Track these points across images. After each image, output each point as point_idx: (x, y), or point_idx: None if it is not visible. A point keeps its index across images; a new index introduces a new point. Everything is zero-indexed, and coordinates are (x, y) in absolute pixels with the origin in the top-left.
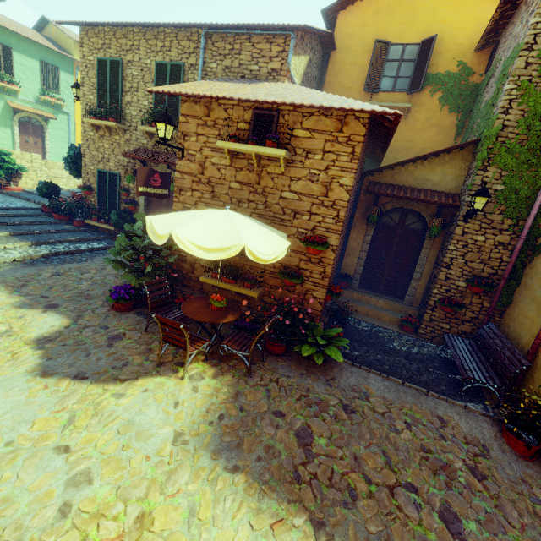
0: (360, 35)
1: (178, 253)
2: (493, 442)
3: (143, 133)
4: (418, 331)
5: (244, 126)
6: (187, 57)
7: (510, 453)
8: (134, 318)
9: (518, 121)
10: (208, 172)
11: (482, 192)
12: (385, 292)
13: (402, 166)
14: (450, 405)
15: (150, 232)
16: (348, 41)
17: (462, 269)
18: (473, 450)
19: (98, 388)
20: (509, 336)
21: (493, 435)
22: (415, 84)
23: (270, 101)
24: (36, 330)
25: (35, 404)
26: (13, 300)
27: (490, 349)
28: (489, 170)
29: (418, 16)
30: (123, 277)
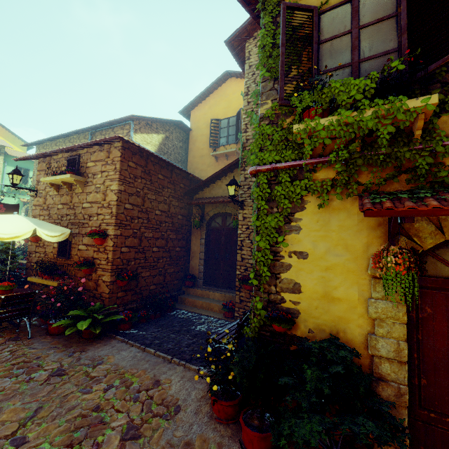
0: (204, 119)
1: (30, 264)
2: (193, 403)
3: None
4: (234, 315)
5: (65, 168)
6: None
7: (205, 414)
8: None
9: (252, 134)
10: (48, 202)
11: (231, 182)
12: (224, 286)
13: (214, 184)
14: (184, 370)
15: None
16: (198, 124)
17: (251, 248)
18: (159, 410)
19: None
20: None
21: (200, 396)
22: (237, 137)
23: (61, 148)
24: None
25: None
26: None
27: None
28: (246, 169)
29: (232, 102)
30: None
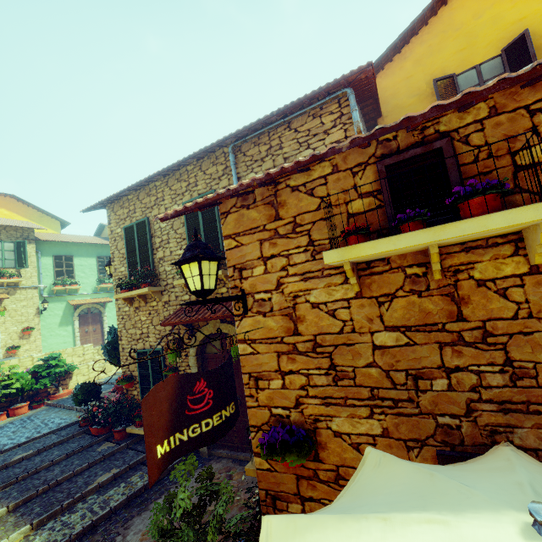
0: (407, 88)
1: None
2: None
3: (182, 288)
4: None
5: (364, 203)
6: (217, 183)
7: None
8: None
9: None
10: (308, 326)
11: None
12: None
13: None
14: None
15: None
16: (394, 101)
17: None
18: None
19: None
20: None
21: None
22: None
23: (451, 100)
24: None
25: None
26: None
27: None
28: None
29: (477, 34)
30: None
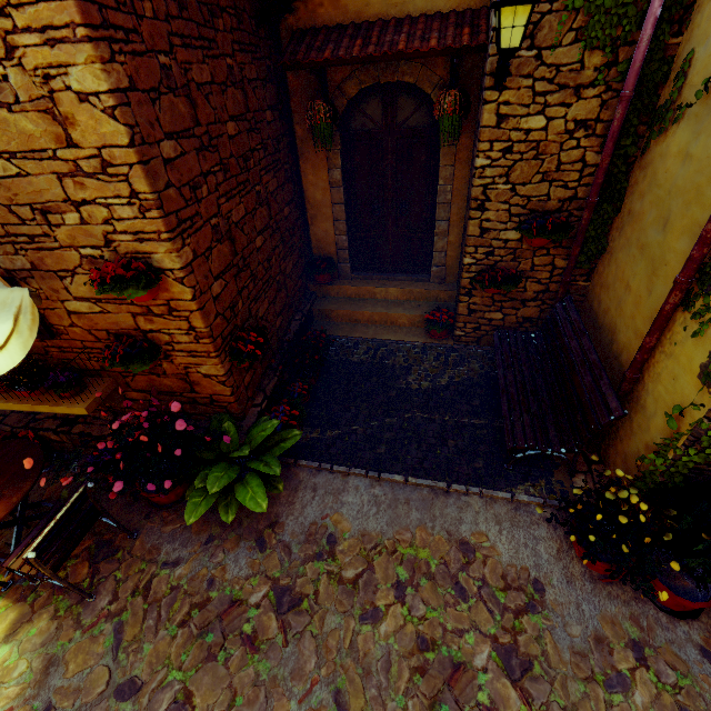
0: None
1: None
2: (553, 567)
3: None
4: (454, 334)
5: None
6: None
7: (583, 579)
8: None
9: None
10: None
11: None
12: (399, 269)
13: None
14: (486, 503)
15: None
16: None
17: (509, 204)
18: (516, 601)
19: None
20: (599, 320)
21: (555, 551)
22: None
23: None
24: None
25: None
26: None
27: (563, 362)
28: None
29: None
30: None
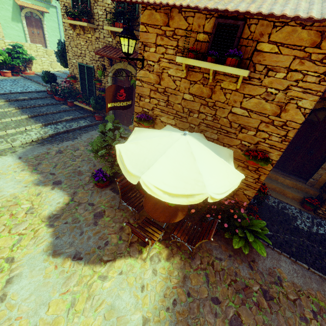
0: None
1: None
2: None
3: (108, 32)
4: (316, 211)
5: (203, 37)
6: None
7: None
8: (110, 194)
9: None
10: (164, 83)
11: None
12: (292, 173)
13: None
14: None
15: (120, 161)
16: None
17: None
18: None
19: (89, 269)
20: None
21: None
22: None
23: (242, 11)
24: (48, 207)
25: (49, 285)
26: (33, 178)
27: None
28: None
29: None
30: (101, 162)
